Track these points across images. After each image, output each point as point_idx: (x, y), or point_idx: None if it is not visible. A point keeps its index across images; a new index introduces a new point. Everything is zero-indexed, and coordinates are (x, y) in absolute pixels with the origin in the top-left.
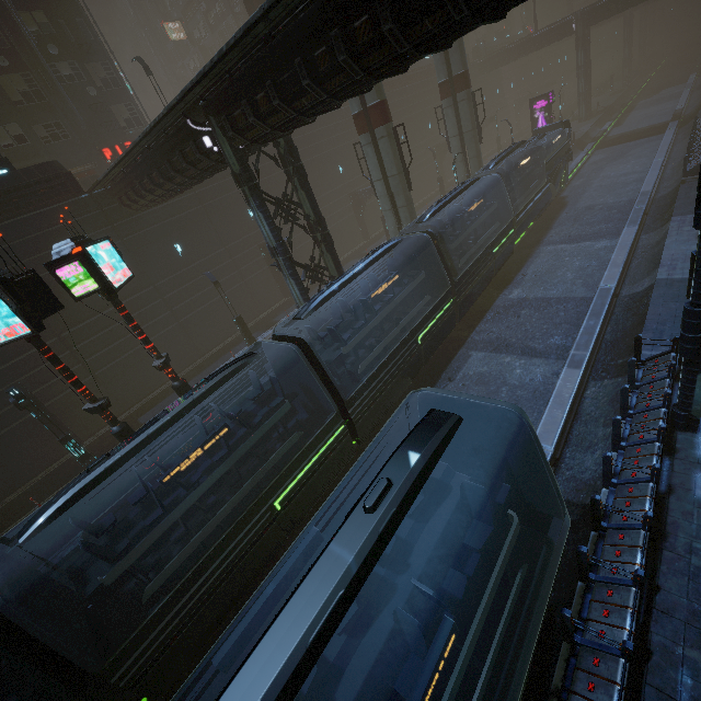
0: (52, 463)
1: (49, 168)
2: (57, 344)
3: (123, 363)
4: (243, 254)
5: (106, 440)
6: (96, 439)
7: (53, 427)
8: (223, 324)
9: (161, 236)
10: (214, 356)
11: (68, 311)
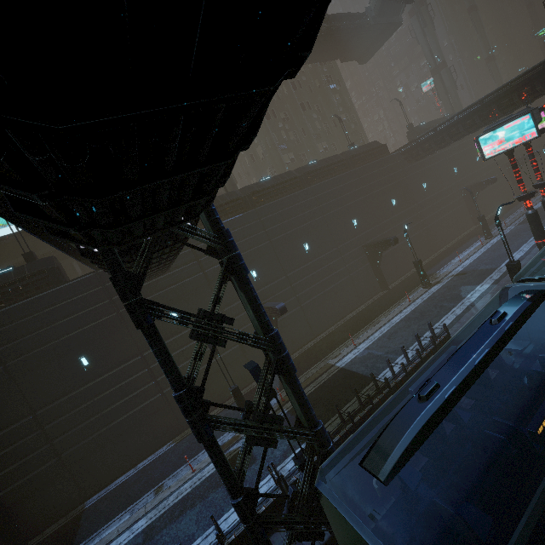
0: (371, 297)
1: (377, 143)
2: (379, 228)
3: (401, 246)
4: (453, 194)
5: (408, 283)
6: (396, 285)
7: (377, 273)
8: (443, 236)
9: (418, 178)
10: (447, 250)
11: (382, 212)
